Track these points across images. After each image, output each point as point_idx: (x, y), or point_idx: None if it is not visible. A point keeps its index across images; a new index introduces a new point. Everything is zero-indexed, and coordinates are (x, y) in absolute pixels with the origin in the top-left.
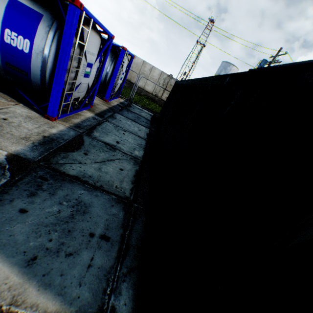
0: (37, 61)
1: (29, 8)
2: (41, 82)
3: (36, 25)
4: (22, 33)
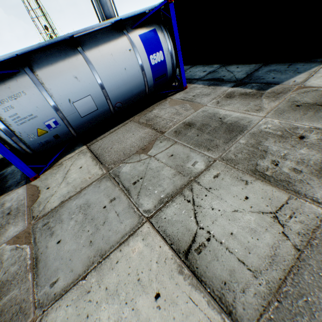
0: (168, 60)
1: (148, 32)
2: (172, 72)
3: (157, 38)
4: (156, 50)
